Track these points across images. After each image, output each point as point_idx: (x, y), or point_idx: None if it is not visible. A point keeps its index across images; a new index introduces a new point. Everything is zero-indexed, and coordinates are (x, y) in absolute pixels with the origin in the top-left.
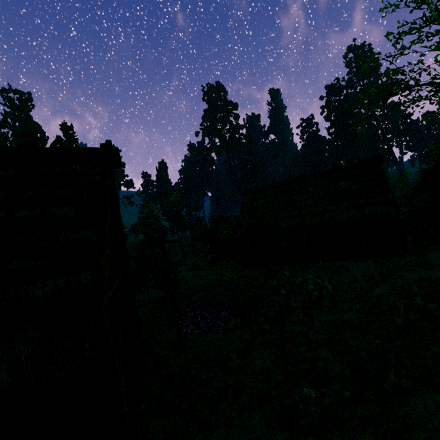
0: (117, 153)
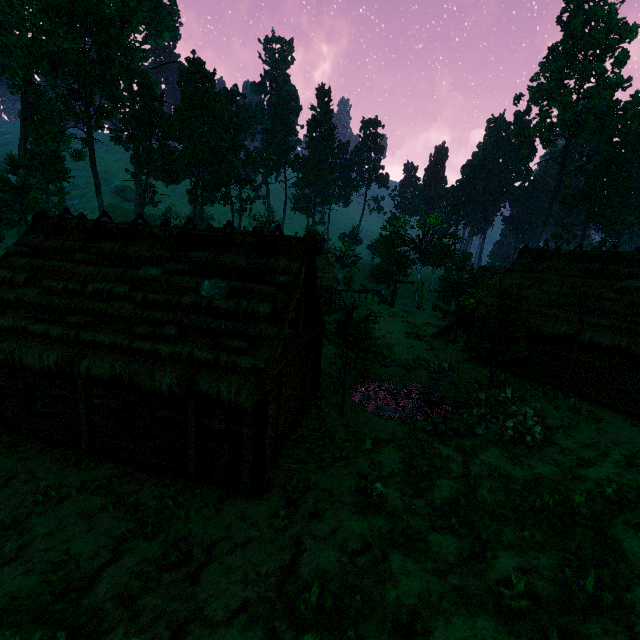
0: (318, 245)
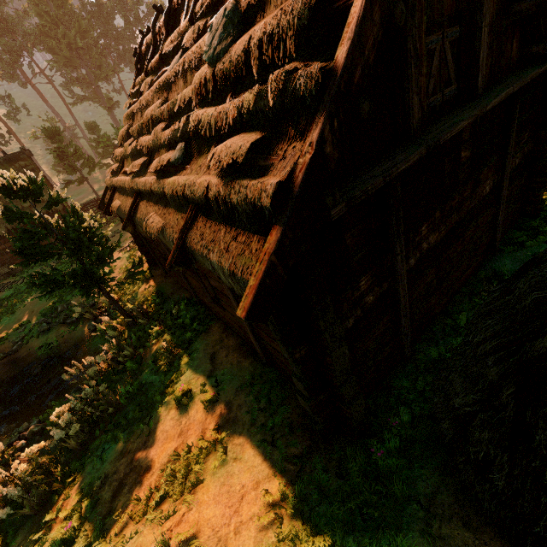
0: None
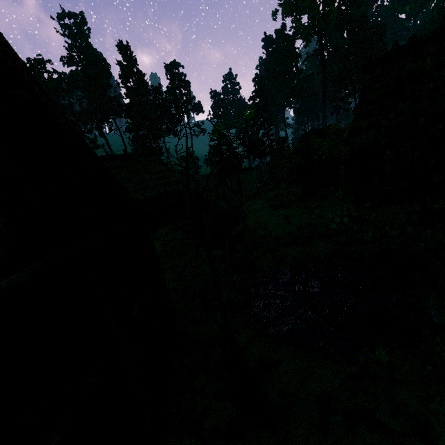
0: None
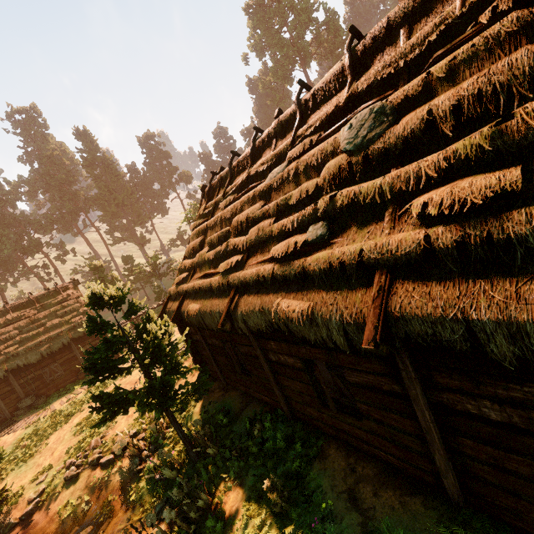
0: None
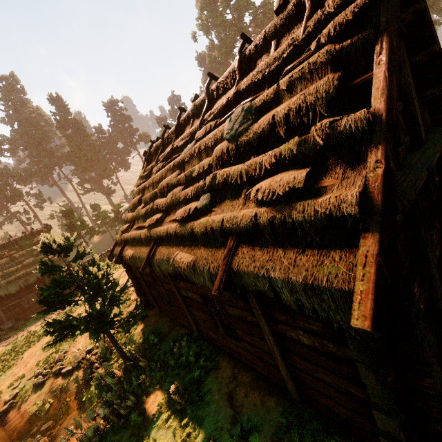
0: None
